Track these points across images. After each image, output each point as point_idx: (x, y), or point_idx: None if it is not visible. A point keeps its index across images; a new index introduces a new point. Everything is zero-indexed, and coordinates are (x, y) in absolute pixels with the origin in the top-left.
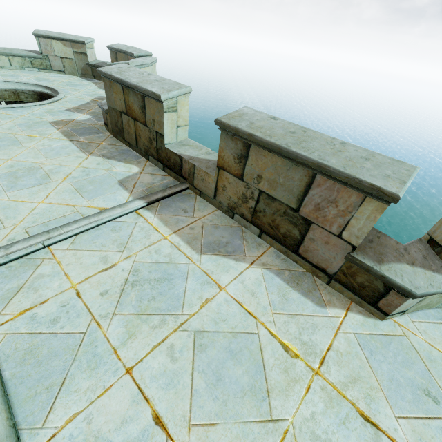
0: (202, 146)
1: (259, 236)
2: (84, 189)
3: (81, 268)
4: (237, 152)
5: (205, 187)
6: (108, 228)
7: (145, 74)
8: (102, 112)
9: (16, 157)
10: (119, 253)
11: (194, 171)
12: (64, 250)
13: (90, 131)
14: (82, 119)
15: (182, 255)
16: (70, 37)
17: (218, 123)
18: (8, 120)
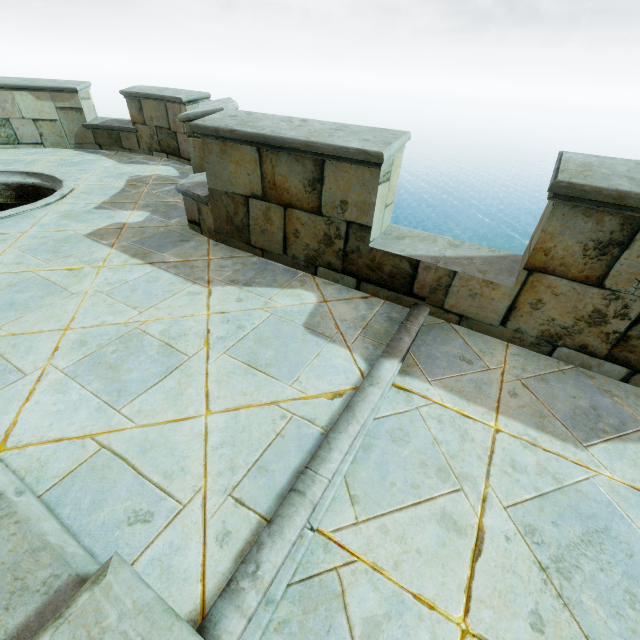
0: (429, 234)
1: (623, 380)
2: (262, 360)
3: (432, 567)
4: (599, 238)
5: (478, 308)
6: (382, 438)
7: (297, 122)
8: (185, 203)
9: (76, 321)
10: (459, 494)
11: (450, 283)
12: (354, 526)
13: (170, 240)
14: (137, 219)
15: (562, 461)
16: (48, 83)
17: (562, 188)
18: (3, 245)
